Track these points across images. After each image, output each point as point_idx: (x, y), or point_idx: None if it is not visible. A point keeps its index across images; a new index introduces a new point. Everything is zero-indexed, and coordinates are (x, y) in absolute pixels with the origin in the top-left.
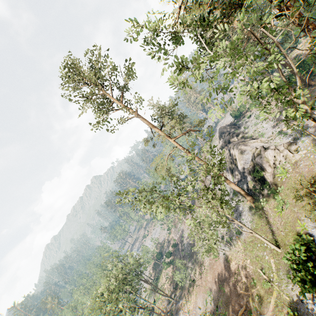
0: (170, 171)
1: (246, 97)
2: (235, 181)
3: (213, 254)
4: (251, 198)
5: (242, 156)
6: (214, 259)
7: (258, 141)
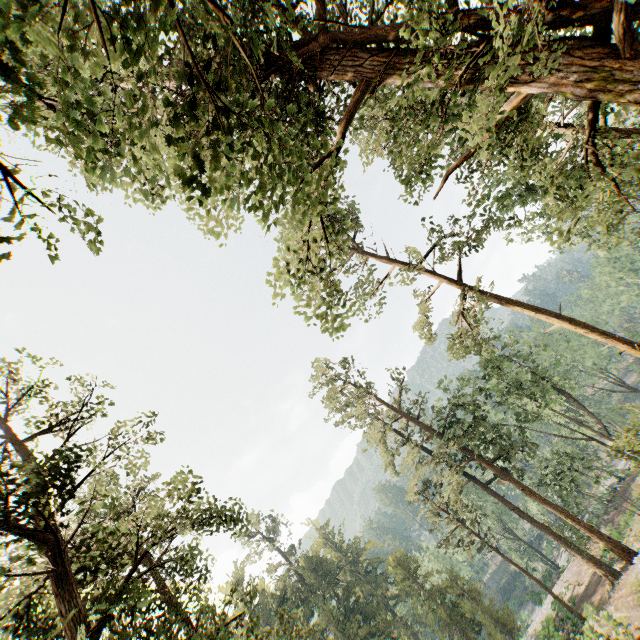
0: None
1: None
2: None
3: None
4: None
5: None
6: None
7: None
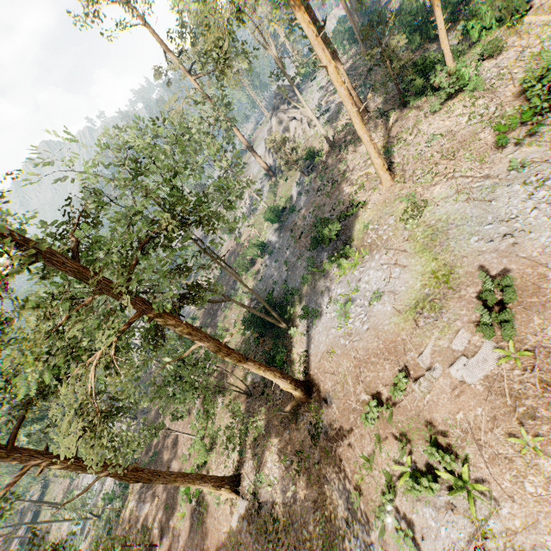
0: (183, 117)
1: None
2: (270, 161)
3: (229, 234)
4: (273, 176)
5: (279, 128)
6: (230, 242)
7: (298, 113)
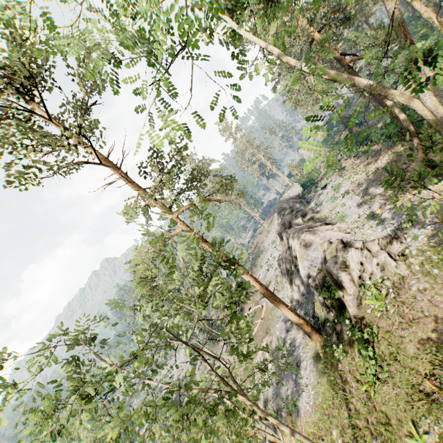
0: None
1: (323, 158)
2: (295, 295)
3: None
4: (318, 337)
5: (306, 253)
6: None
7: (334, 229)
